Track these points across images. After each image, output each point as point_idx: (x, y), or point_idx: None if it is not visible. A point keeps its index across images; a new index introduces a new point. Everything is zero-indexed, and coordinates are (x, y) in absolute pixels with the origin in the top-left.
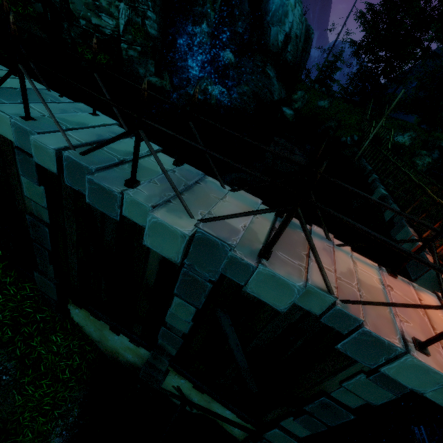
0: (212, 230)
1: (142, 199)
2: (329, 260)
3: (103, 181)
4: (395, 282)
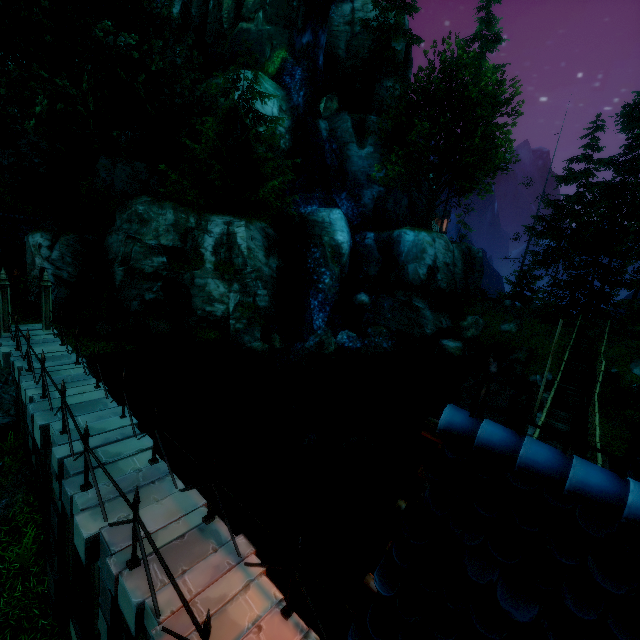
0: (110, 534)
1: (81, 502)
2: (206, 580)
3: (69, 484)
4: (279, 624)
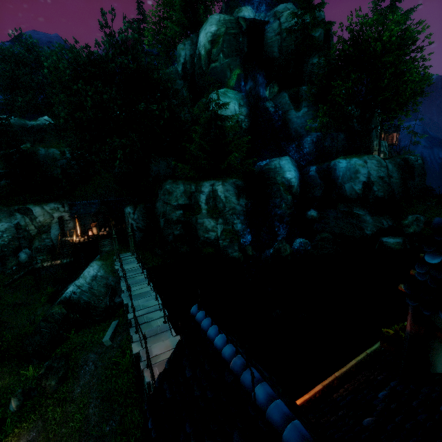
0: (142, 353)
1: (134, 338)
2: None
3: (131, 330)
4: None
